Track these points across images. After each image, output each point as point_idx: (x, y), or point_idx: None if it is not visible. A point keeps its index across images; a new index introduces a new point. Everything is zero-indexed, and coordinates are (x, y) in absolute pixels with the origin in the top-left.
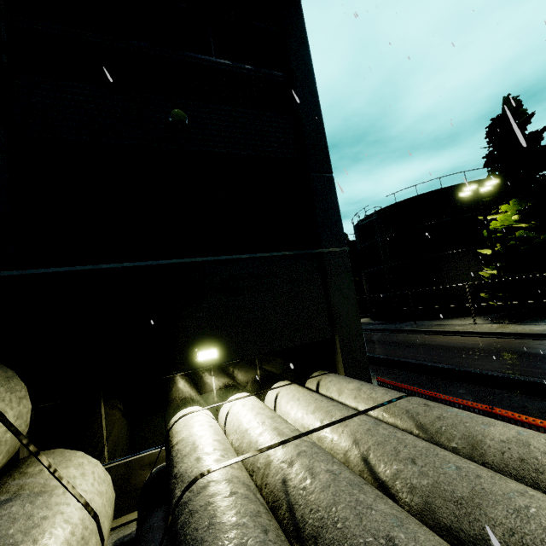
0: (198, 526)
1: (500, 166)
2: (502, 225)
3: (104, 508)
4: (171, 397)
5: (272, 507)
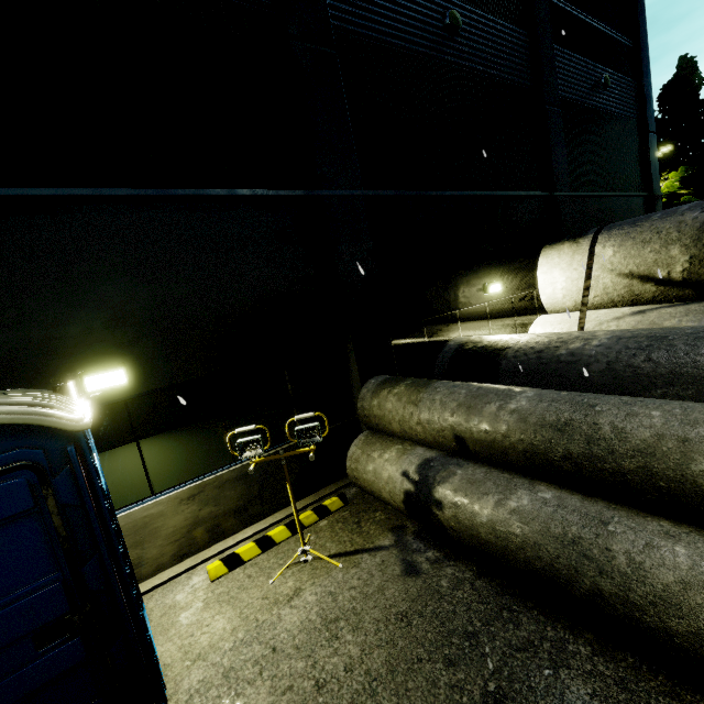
0: None
1: (672, 133)
2: (667, 192)
3: None
4: None
5: None
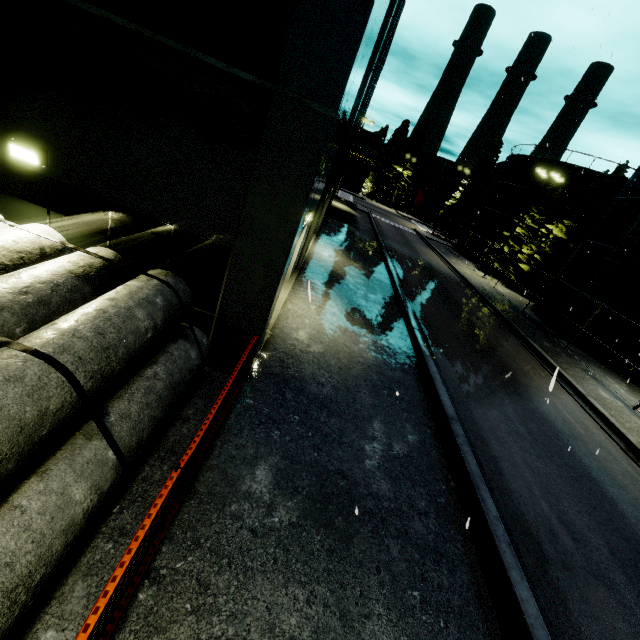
0: None
1: None
2: None
3: None
4: None
5: None
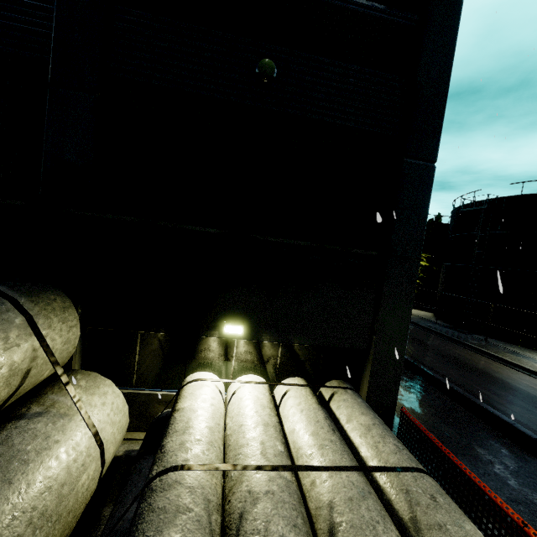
0: (146, 530)
1: None
2: None
3: (113, 436)
4: (195, 354)
5: (225, 529)
